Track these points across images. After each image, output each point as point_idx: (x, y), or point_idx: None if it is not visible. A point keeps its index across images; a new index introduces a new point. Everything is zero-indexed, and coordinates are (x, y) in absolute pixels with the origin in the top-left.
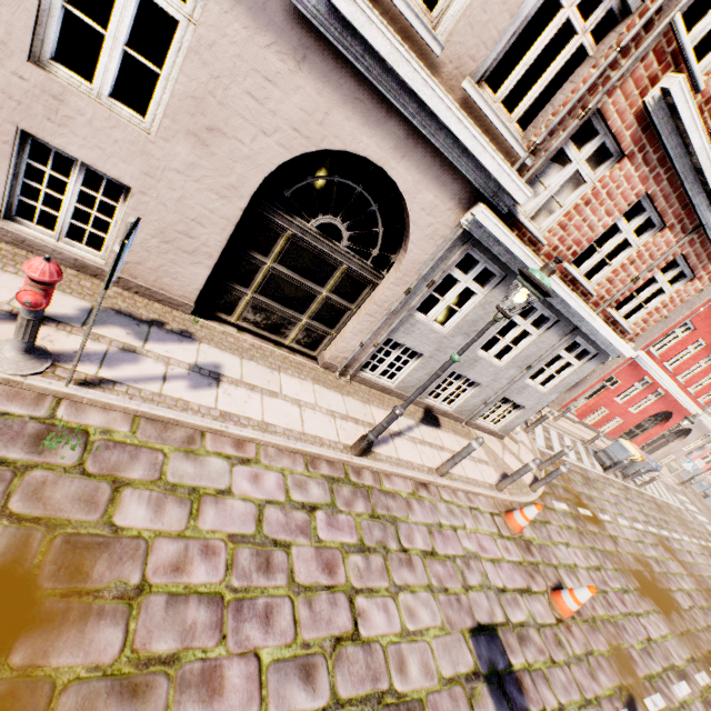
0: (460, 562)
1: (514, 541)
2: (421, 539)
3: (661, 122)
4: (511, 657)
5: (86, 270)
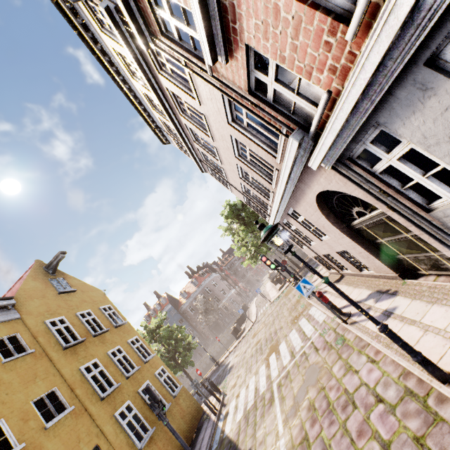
0: None
1: None
2: None
3: (219, 38)
4: None
5: (376, 277)
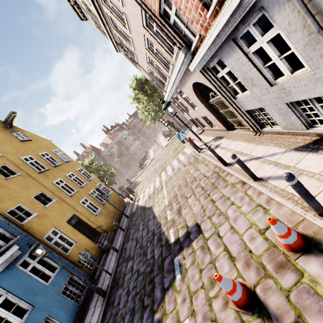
0: (218, 212)
1: (270, 246)
2: (216, 196)
3: None
4: (195, 241)
5: (218, 130)
